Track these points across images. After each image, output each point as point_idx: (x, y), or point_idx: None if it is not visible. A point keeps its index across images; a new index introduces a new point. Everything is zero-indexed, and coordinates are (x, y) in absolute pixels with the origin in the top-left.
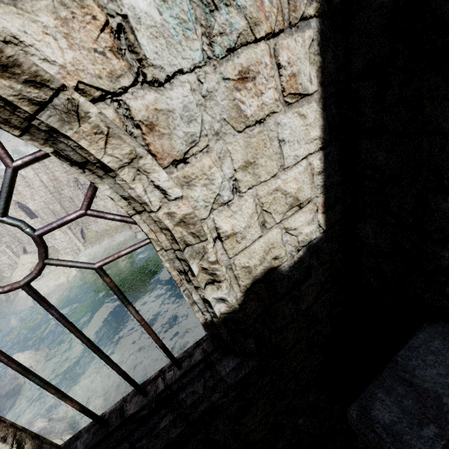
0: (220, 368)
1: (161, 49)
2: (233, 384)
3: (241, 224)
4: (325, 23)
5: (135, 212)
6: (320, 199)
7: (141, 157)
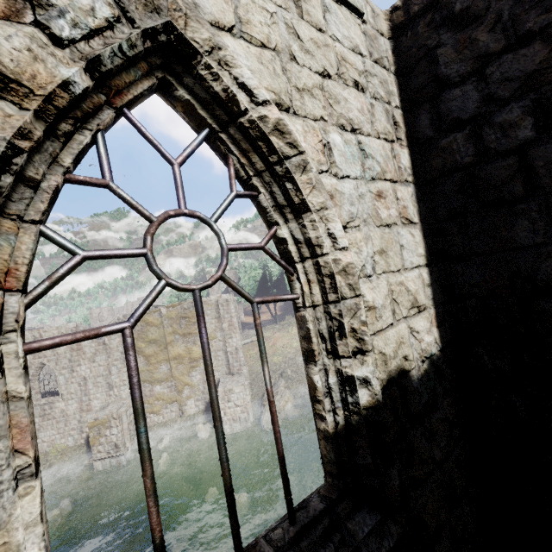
0: (354, 527)
1: (342, 162)
2: None
3: (379, 302)
4: (417, 188)
5: (299, 261)
6: (433, 311)
7: (329, 207)
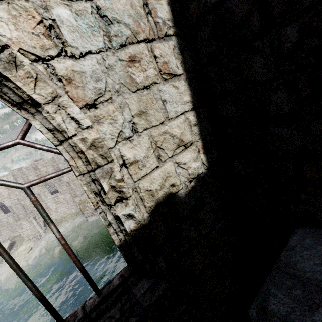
0: (136, 291)
1: (77, 38)
2: (149, 307)
3: (141, 155)
4: (181, 39)
5: (59, 143)
6: (200, 143)
7: (60, 95)
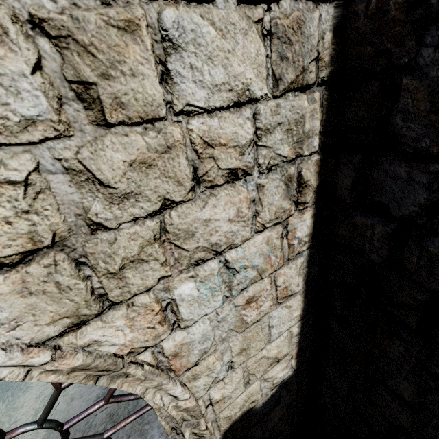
0: None
1: (194, 309)
2: None
3: (230, 389)
4: (313, 251)
5: None
6: (295, 351)
7: (165, 385)
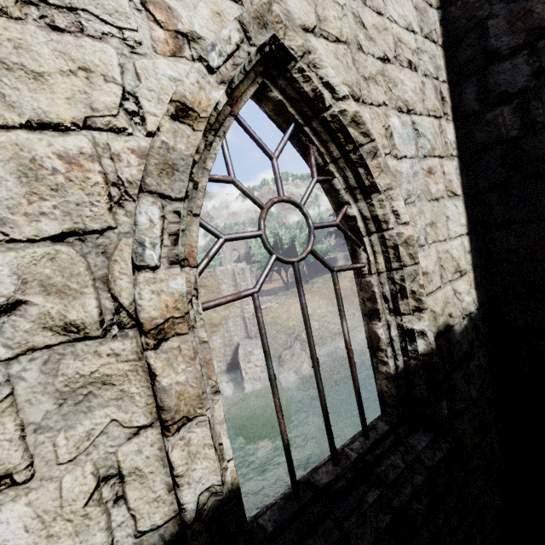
0: (414, 442)
1: (400, 143)
2: (432, 469)
3: (430, 268)
4: (460, 161)
5: (365, 235)
6: (472, 275)
7: (394, 188)
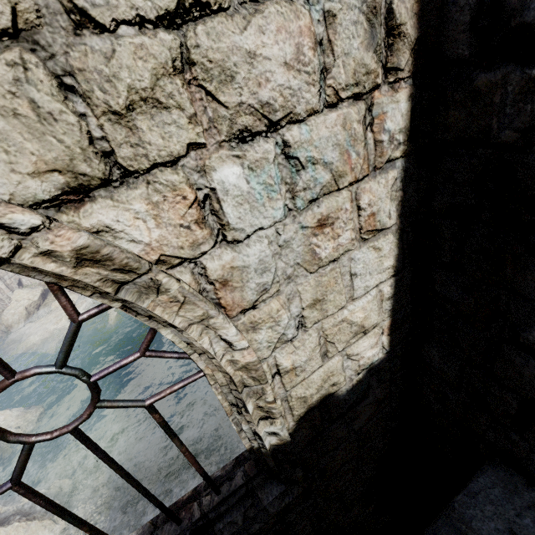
0: (262, 496)
1: (244, 213)
2: (275, 514)
3: (302, 358)
4: (411, 162)
5: (194, 351)
6: (387, 323)
7: (213, 318)
